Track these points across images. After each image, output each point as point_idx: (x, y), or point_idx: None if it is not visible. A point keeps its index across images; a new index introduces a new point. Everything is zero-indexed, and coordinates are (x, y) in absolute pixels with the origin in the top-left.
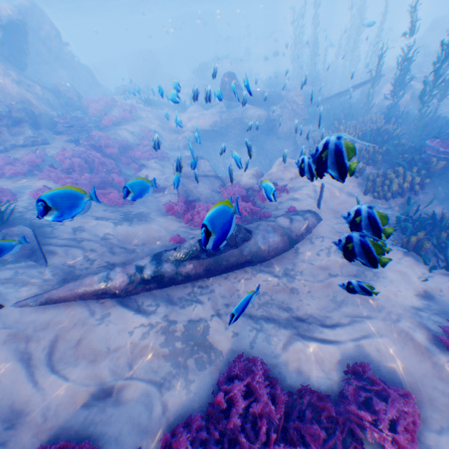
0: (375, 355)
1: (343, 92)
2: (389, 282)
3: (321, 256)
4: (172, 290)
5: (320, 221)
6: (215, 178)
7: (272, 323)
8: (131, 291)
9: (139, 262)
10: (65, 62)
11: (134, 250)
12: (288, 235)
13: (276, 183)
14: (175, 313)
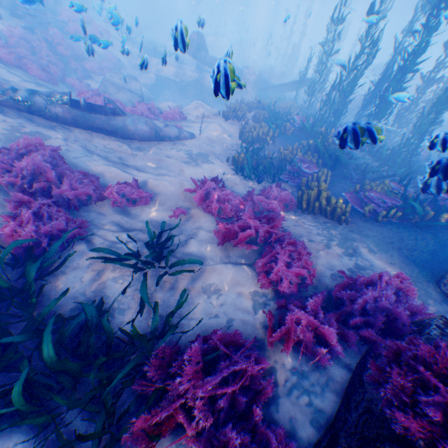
0: (154, 186)
1: (285, 84)
2: (201, 170)
3: (173, 150)
4: (39, 120)
5: (192, 138)
6: (138, 96)
7: (102, 158)
8: (3, 103)
9: (17, 87)
10: None
11: None
12: (157, 132)
13: (181, 112)
14: (30, 126)
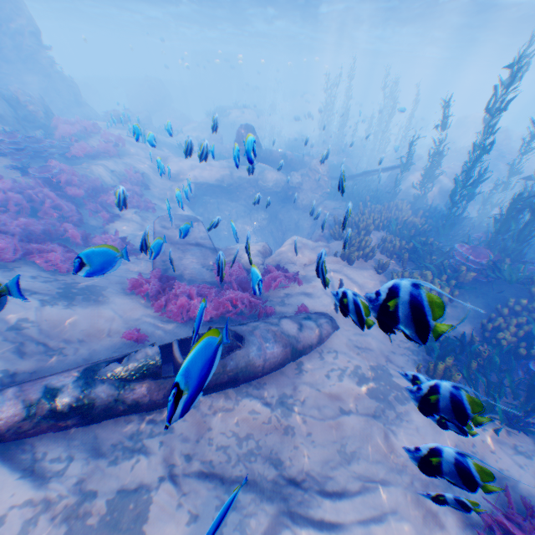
0: None
1: (371, 171)
2: (413, 427)
3: (332, 379)
4: (105, 427)
5: (335, 327)
6: (209, 249)
7: (254, 492)
8: (29, 432)
9: (54, 380)
10: (40, 67)
11: (60, 351)
12: (293, 345)
13: (285, 268)
14: (97, 476)
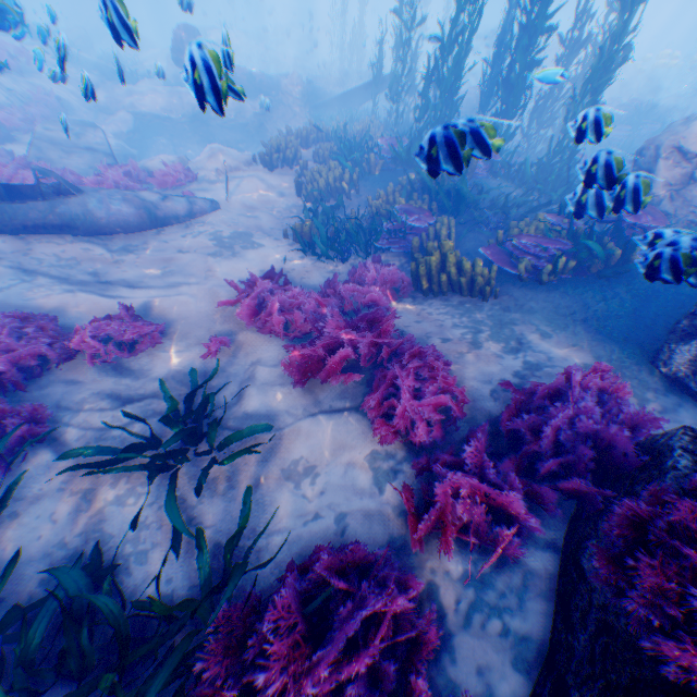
0: (165, 308)
1: (354, 91)
2: (244, 261)
3: (187, 238)
4: None
5: (218, 210)
6: (105, 155)
7: (57, 280)
8: None
9: None
10: None
11: None
12: (152, 211)
13: (190, 170)
14: None
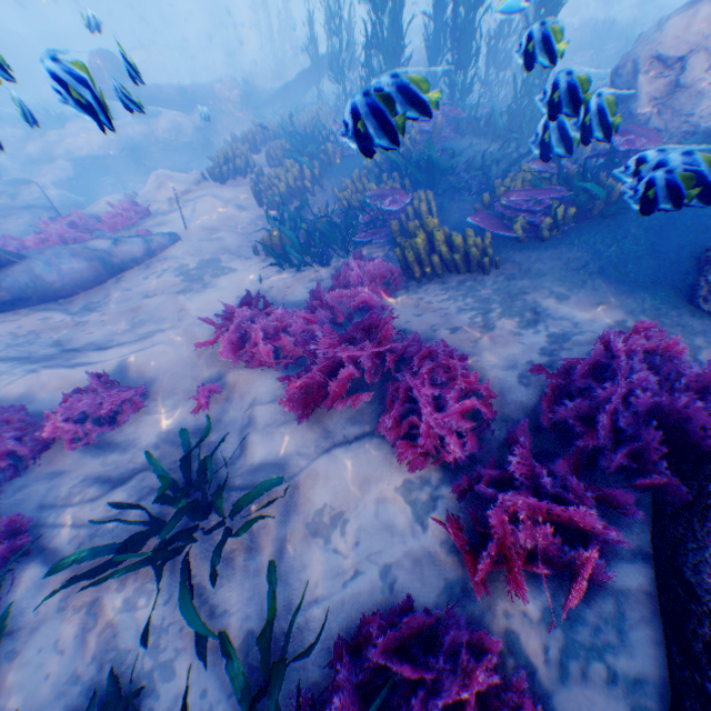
0: (142, 365)
1: (294, 80)
2: (217, 291)
3: (151, 280)
4: None
5: (178, 242)
6: (46, 211)
7: (17, 361)
8: None
9: None
10: None
11: None
12: (106, 260)
13: (139, 205)
14: None
